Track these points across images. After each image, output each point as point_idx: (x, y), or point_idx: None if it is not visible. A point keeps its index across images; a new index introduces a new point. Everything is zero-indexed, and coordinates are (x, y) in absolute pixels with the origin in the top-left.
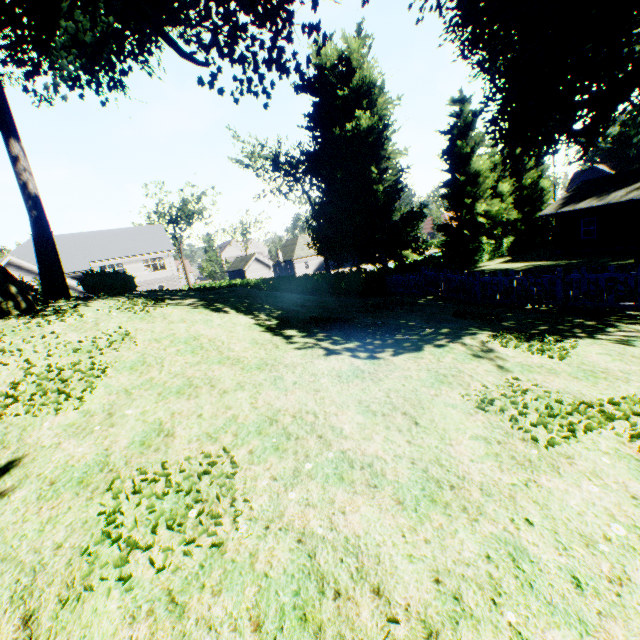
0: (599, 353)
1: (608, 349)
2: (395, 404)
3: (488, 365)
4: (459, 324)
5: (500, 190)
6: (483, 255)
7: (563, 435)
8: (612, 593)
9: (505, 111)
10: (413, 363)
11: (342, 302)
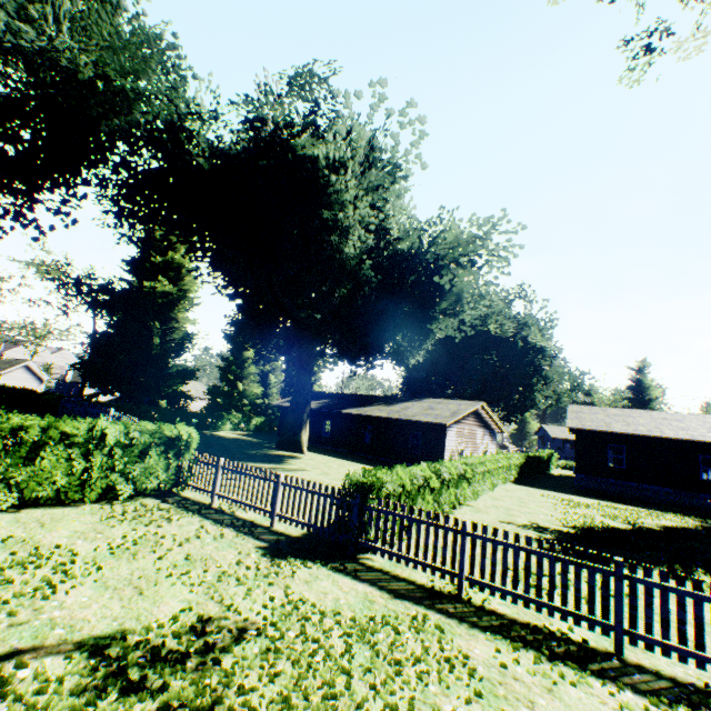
0: None
1: None
2: None
3: None
4: None
5: (271, 379)
6: (227, 423)
7: None
8: None
9: (243, 321)
10: None
11: None
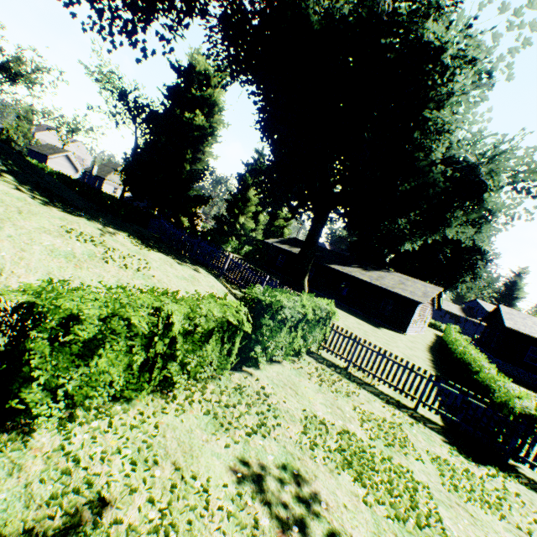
0: (160, 257)
1: (167, 259)
2: (21, 208)
3: (100, 232)
4: (126, 230)
5: (260, 218)
6: (228, 247)
7: (78, 239)
8: (20, 242)
9: (266, 172)
10: (63, 215)
11: (85, 200)
